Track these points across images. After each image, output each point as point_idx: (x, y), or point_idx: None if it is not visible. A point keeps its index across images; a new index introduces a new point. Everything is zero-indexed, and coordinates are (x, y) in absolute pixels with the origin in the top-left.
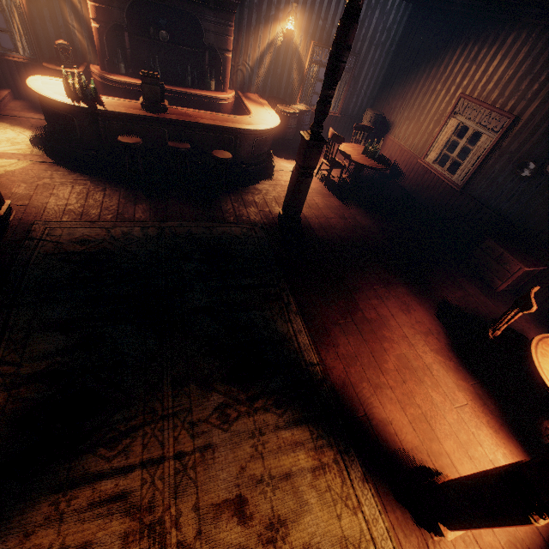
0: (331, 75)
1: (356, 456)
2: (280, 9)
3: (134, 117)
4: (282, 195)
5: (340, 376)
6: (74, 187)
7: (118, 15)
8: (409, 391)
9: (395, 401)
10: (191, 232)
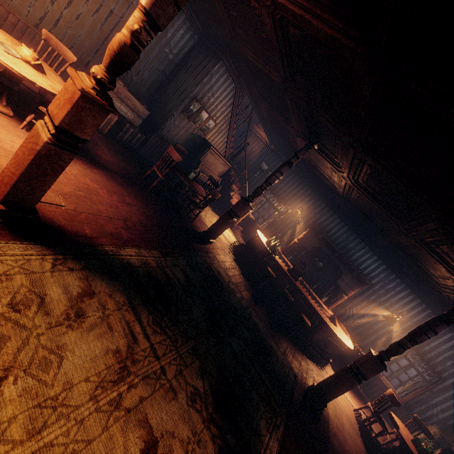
0: (414, 335)
1: None
2: (393, 307)
3: (281, 269)
4: None
5: None
6: (232, 261)
7: (308, 245)
8: None
9: None
10: (258, 324)
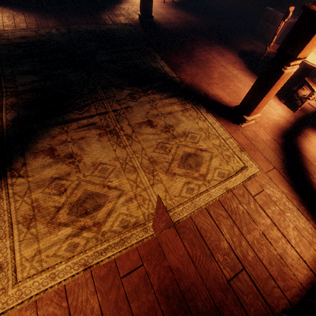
0: None
1: (202, 106)
2: None
3: None
4: (138, 9)
5: (189, 81)
6: (3, 14)
7: None
8: (226, 84)
9: (219, 88)
10: (88, 29)
